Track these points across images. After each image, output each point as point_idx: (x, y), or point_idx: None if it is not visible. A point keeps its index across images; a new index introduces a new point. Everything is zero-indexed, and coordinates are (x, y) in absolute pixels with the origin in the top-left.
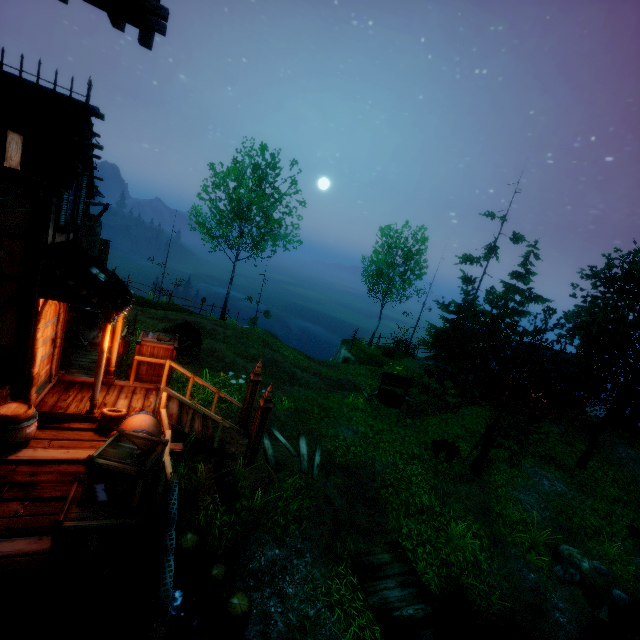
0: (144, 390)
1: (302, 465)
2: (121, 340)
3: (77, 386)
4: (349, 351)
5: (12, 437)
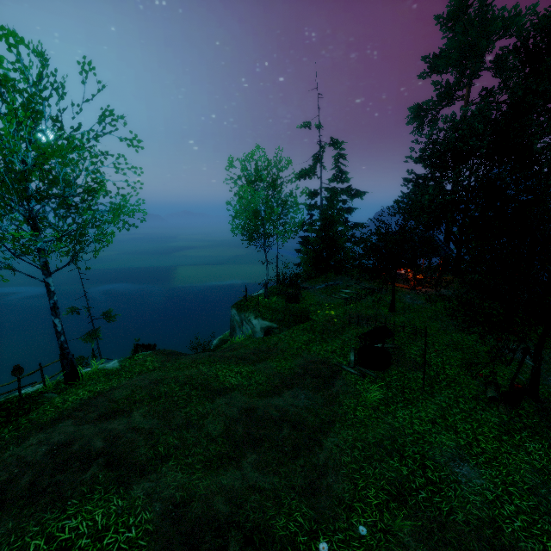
0: None
1: None
2: None
3: None
4: (263, 318)
5: None
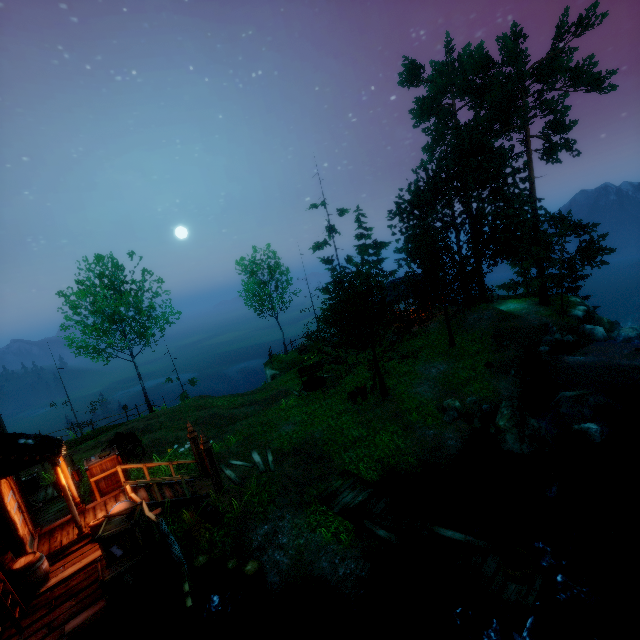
0: (113, 498)
1: (260, 469)
2: (73, 472)
3: (58, 529)
4: (272, 369)
5: (35, 577)
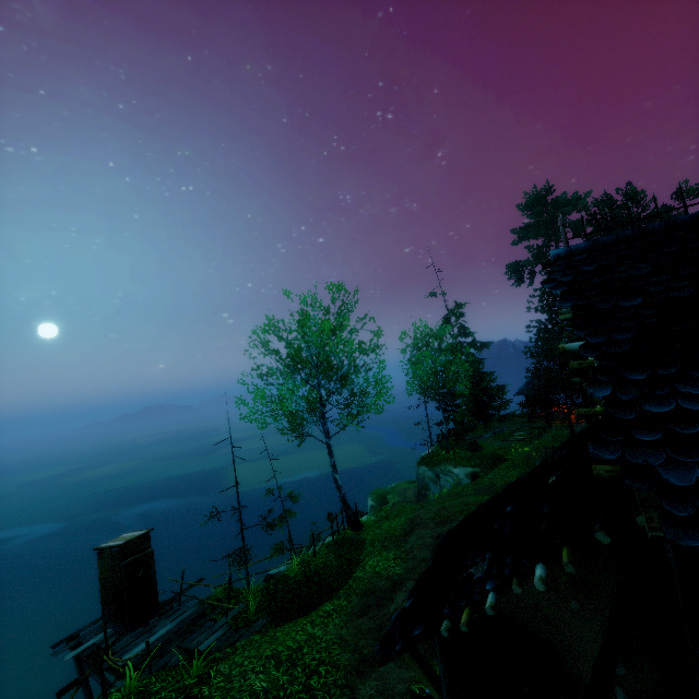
0: None
1: None
2: None
3: None
4: (463, 466)
5: None
